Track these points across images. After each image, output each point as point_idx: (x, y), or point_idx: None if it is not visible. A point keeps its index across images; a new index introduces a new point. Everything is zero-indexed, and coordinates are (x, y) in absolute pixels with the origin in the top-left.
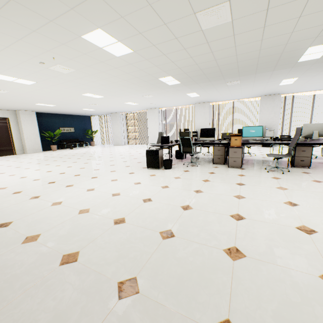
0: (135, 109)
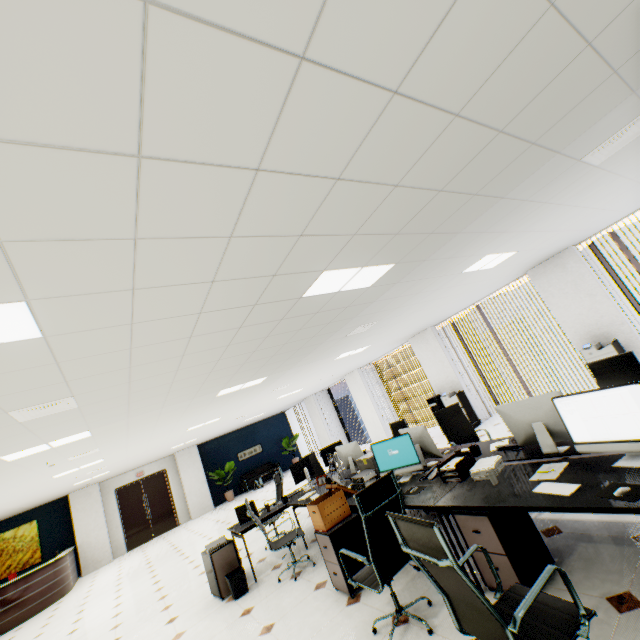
0: (322, 386)
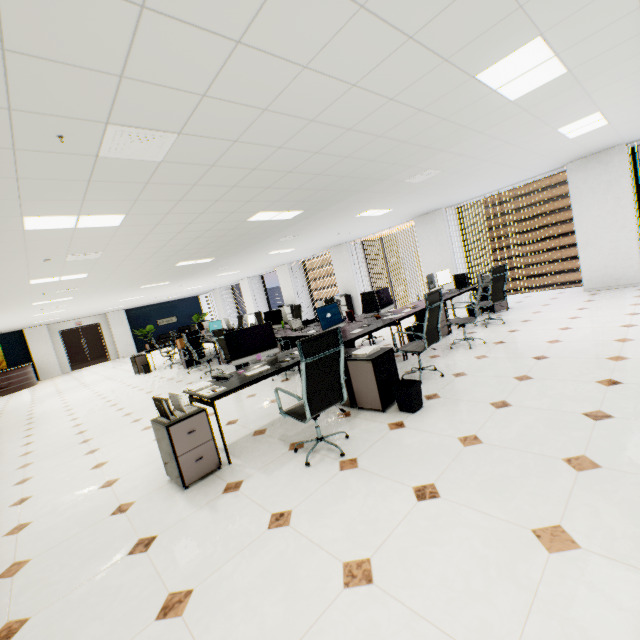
0: (222, 284)
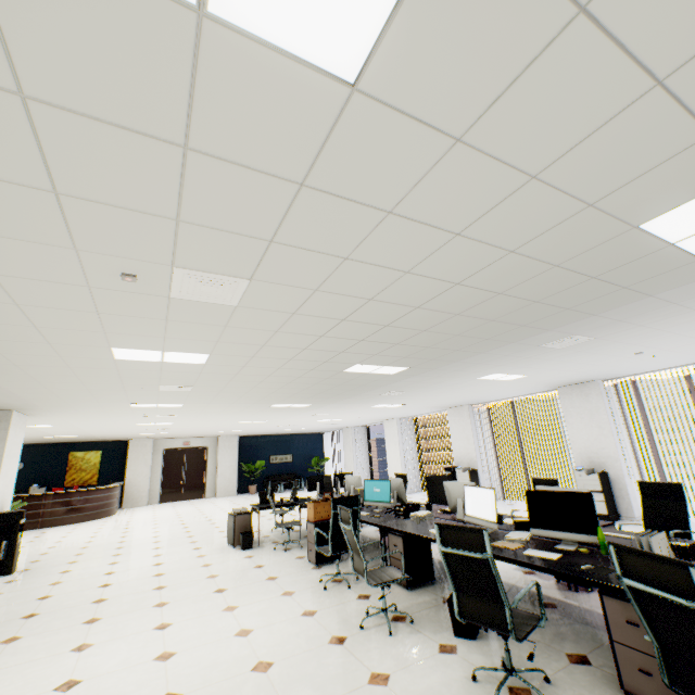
0: (361, 422)
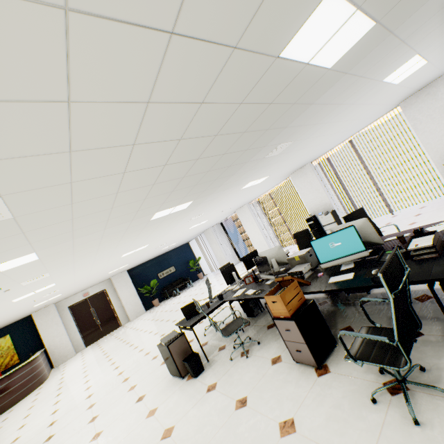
0: (219, 219)
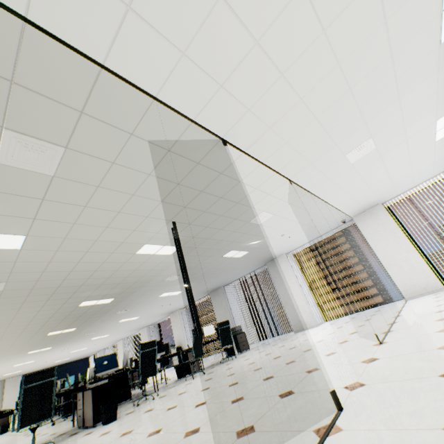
0: (104, 345)
